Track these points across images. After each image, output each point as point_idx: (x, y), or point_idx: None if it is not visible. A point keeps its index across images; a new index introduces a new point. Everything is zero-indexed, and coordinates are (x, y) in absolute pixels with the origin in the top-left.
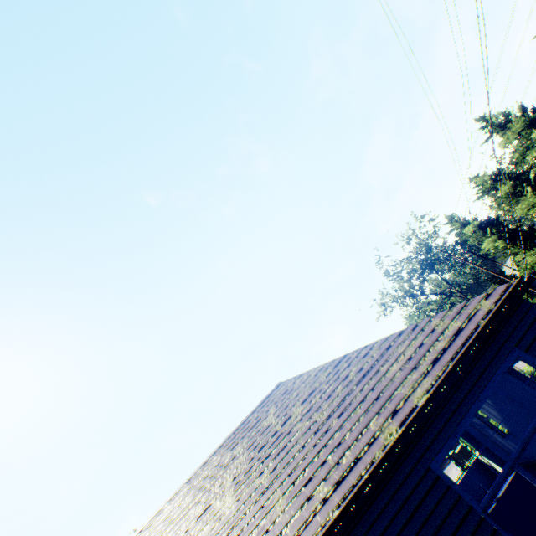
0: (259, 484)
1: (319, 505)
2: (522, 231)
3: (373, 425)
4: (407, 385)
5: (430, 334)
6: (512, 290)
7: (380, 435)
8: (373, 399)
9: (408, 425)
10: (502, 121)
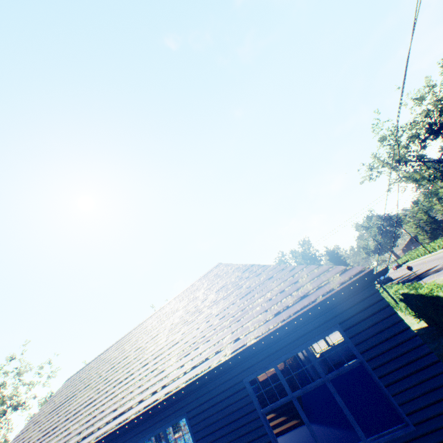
0: (175, 338)
1: (182, 374)
2: None
3: (225, 340)
4: (254, 323)
5: (292, 284)
6: (360, 277)
7: (222, 351)
8: (237, 320)
9: (235, 354)
10: None
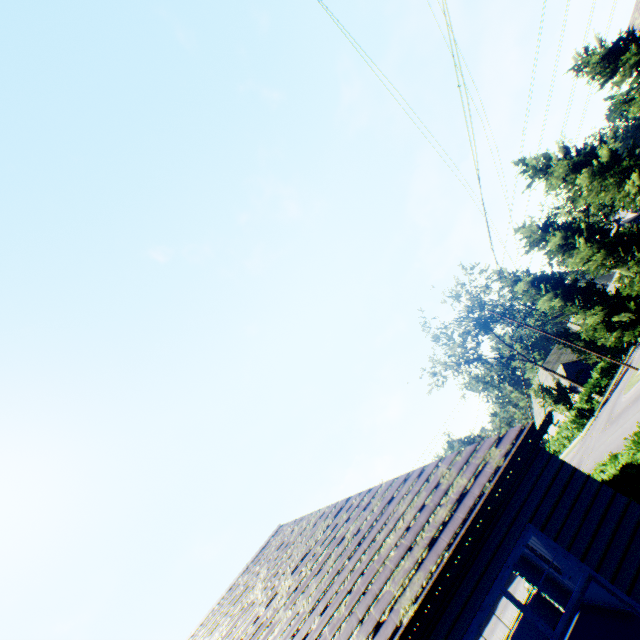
0: None
1: None
2: (580, 287)
3: None
4: (398, 579)
5: (434, 490)
6: (525, 437)
7: None
8: (360, 593)
9: None
10: (544, 164)
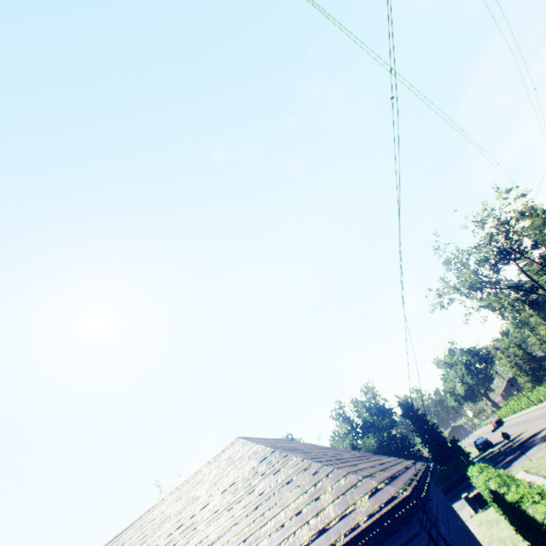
0: None
1: None
2: None
3: None
4: None
5: (312, 502)
6: (393, 507)
7: None
8: None
9: None
10: None
